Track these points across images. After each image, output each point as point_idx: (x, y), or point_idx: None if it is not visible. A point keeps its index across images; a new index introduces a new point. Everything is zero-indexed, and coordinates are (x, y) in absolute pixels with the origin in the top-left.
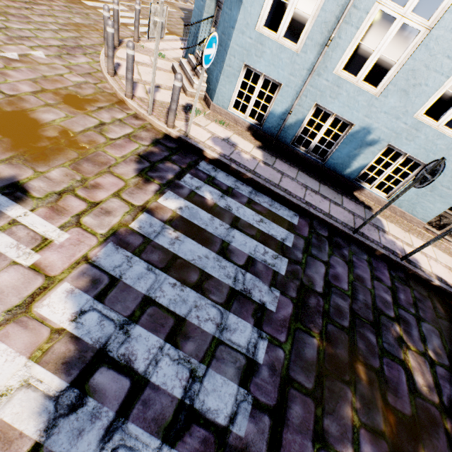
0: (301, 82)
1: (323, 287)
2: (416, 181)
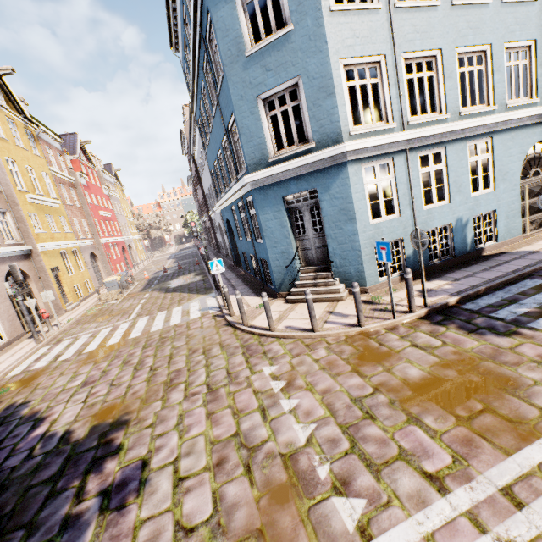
0: (411, 227)
1: None
2: None
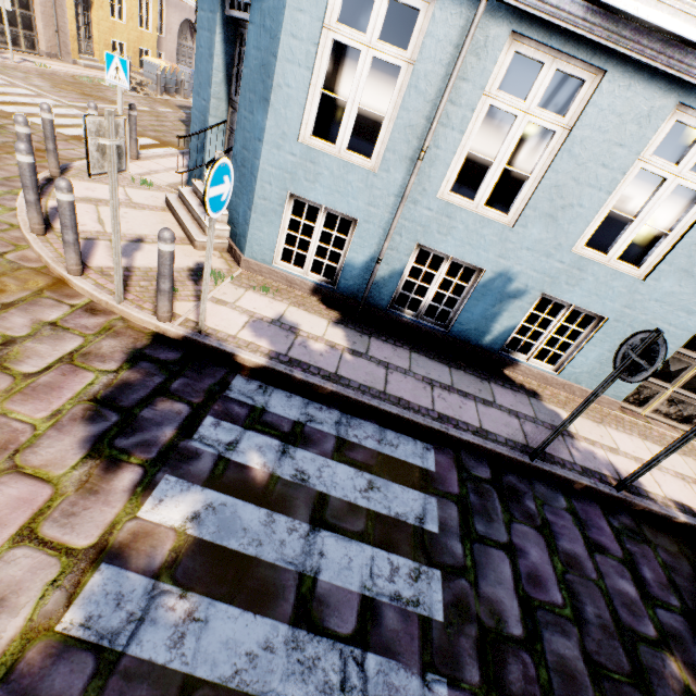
0: (388, 214)
1: (522, 617)
2: (621, 370)
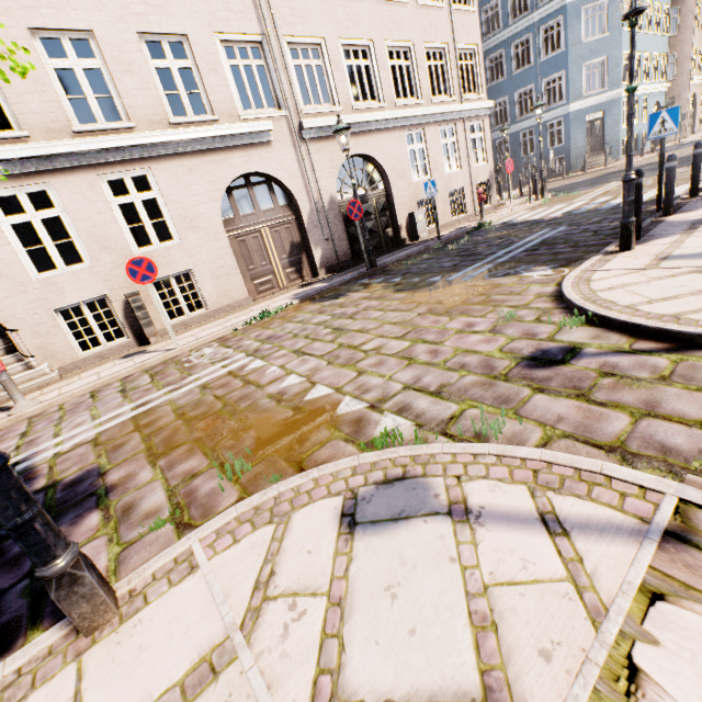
0: None
1: None
2: None
